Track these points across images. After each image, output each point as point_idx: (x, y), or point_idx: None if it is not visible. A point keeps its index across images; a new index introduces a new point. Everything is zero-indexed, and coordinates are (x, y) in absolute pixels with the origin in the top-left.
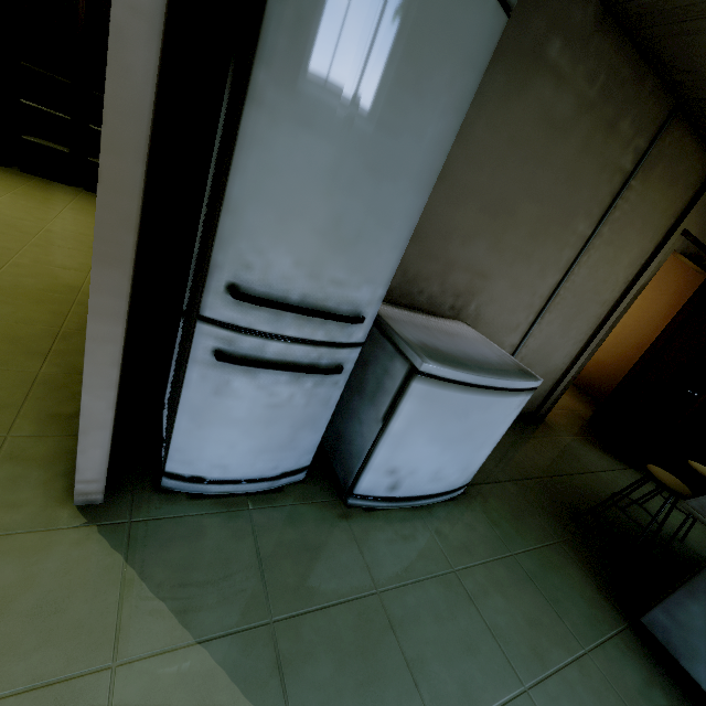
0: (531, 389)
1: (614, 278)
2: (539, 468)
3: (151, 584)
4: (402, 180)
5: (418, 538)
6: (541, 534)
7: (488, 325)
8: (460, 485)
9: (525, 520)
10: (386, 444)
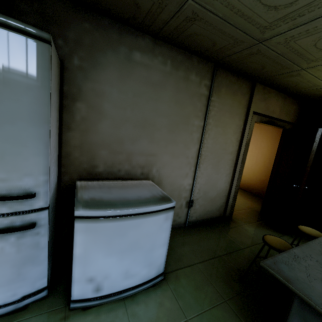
0: (168, 209)
1: (230, 140)
2: (222, 249)
3: None
4: (19, 122)
5: None
6: (213, 297)
7: (169, 178)
8: (155, 275)
9: (204, 289)
10: (77, 263)
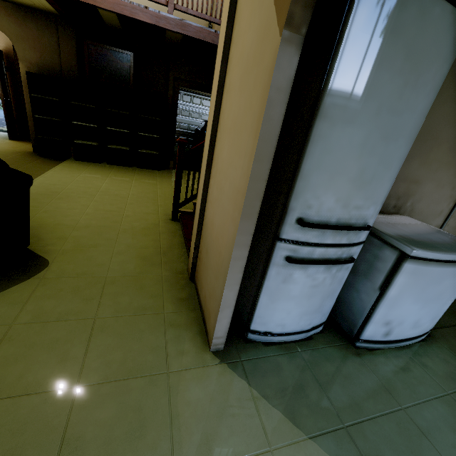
0: None
1: None
2: None
3: (268, 399)
4: (400, 139)
5: (412, 370)
6: None
7: (419, 215)
8: (428, 330)
9: None
10: (384, 305)
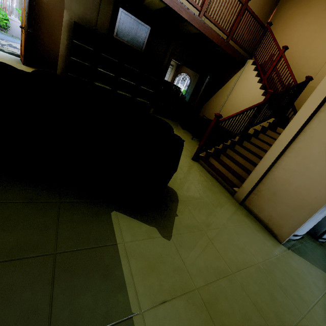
0: None
1: None
2: None
3: (314, 265)
4: None
5: None
6: None
7: None
8: None
9: None
10: None
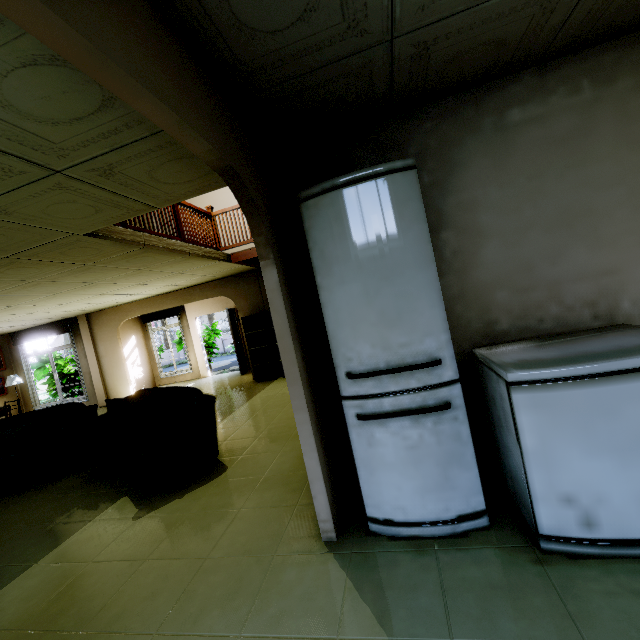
0: None
1: None
2: None
3: (361, 593)
4: (406, 272)
5: None
6: None
7: None
8: None
9: None
10: (533, 465)
